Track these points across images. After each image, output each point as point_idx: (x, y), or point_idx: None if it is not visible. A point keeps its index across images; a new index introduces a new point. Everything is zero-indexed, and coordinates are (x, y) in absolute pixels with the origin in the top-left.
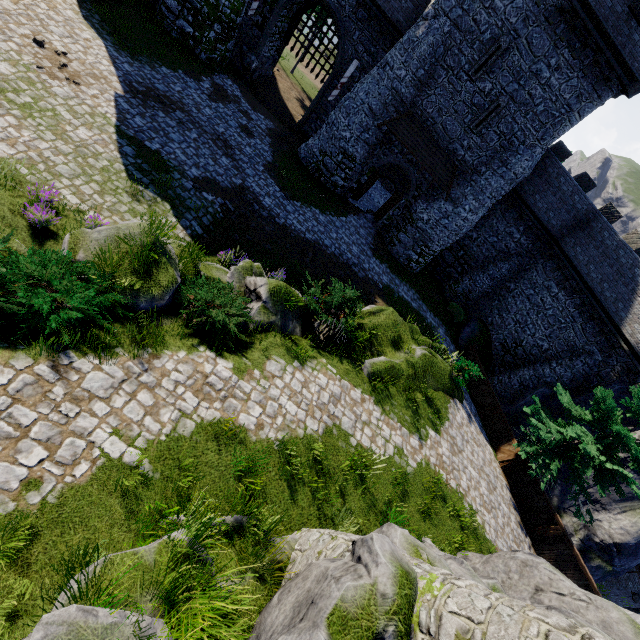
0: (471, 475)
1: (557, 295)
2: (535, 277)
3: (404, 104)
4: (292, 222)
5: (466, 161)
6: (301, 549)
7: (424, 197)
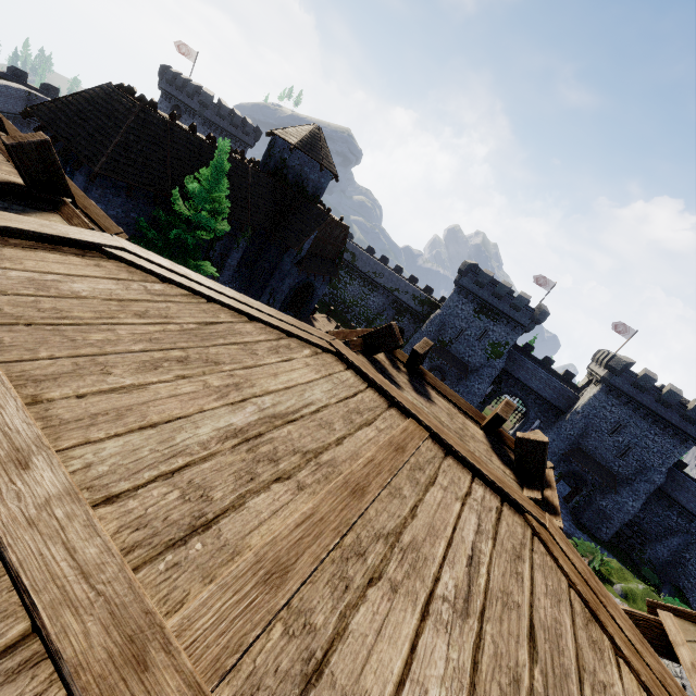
0: None
1: None
2: None
3: (574, 444)
4: None
5: (620, 472)
6: None
7: (598, 490)
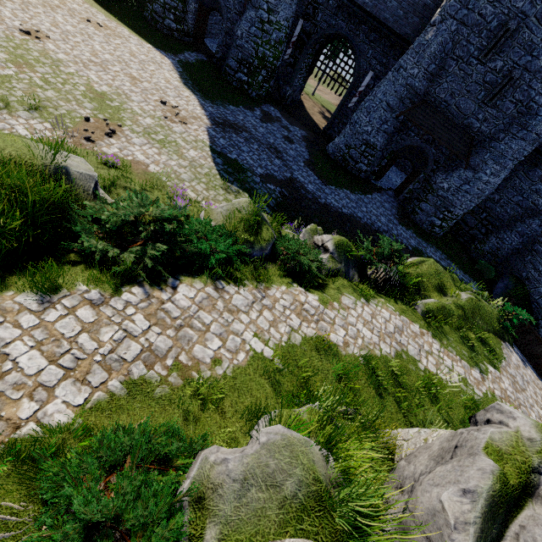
0: (539, 414)
1: None
2: None
3: (418, 95)
4: (330, 201)
5: (482, 131)
6: (404, 439)
7: (442, 169)
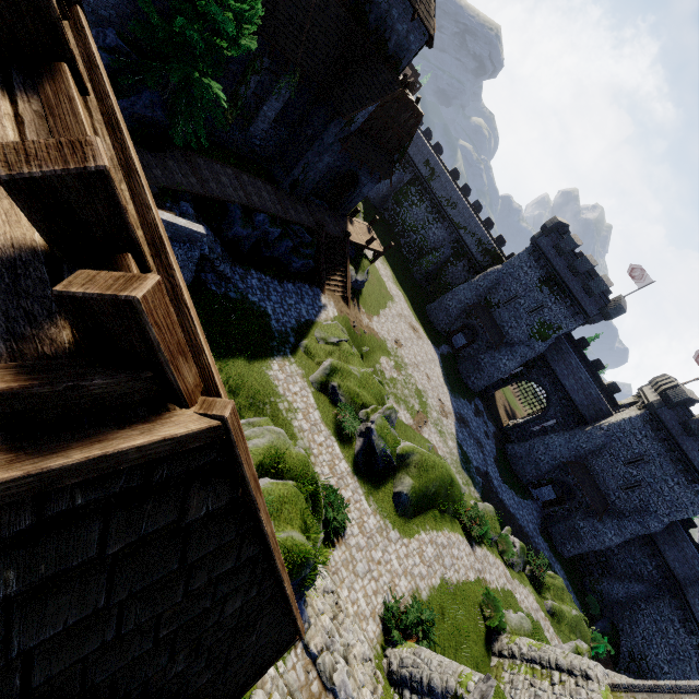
0: None
1: (678, 630)
2: (662, 607)
3: (581, 458)
4: (504, 498)
5: (616, 503)
6: None
7: (582, 510)
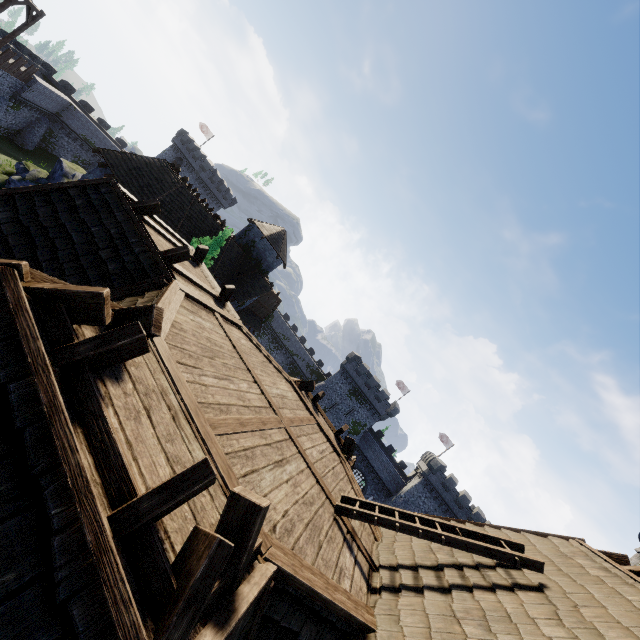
0: None
1: None
2: None
3: None
4: None
5: None
6: None
7: None
